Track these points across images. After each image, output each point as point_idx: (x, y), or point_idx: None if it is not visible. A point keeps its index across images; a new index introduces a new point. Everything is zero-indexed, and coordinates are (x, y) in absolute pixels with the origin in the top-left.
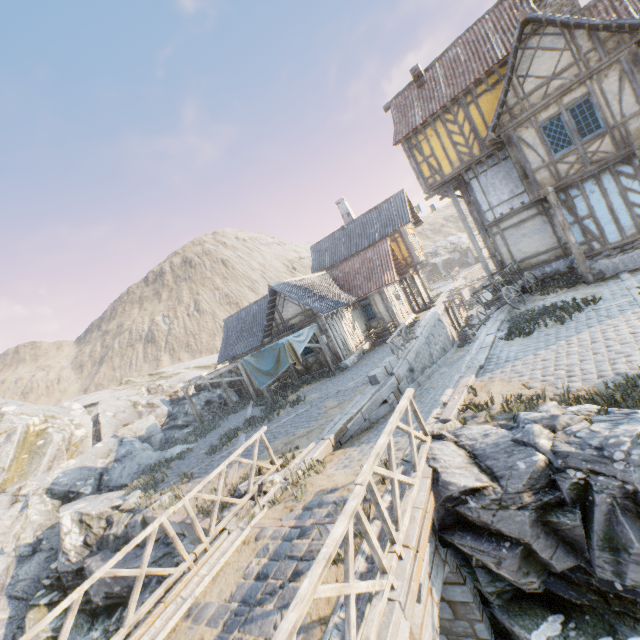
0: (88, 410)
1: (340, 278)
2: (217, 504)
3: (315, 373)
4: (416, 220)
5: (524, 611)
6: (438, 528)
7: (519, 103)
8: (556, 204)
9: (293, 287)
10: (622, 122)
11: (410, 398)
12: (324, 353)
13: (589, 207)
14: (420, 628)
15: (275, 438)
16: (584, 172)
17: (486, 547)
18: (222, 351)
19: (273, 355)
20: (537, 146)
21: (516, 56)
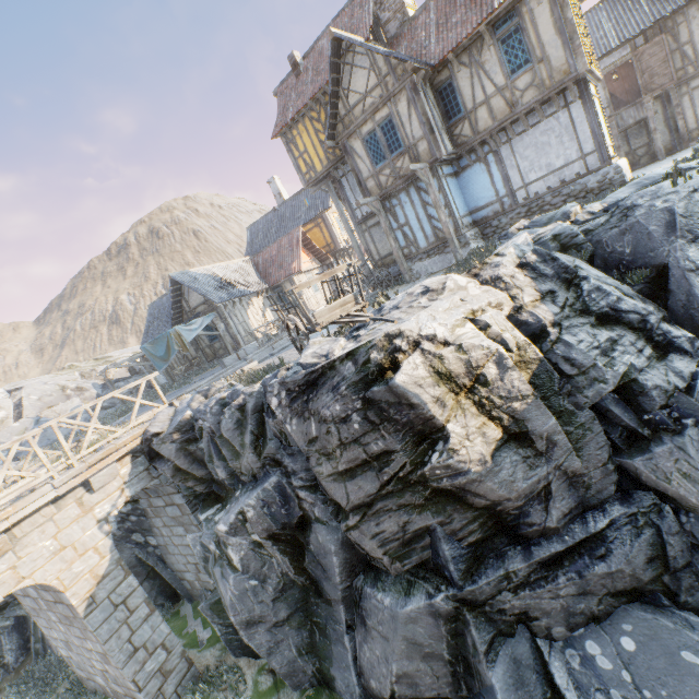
0: (13, 394)
1: (260, 265)
2: (31, 453)
3: (221, 358)
4: None
5: (209, 505)
6: (150, 459)
7: (347, 115)
8: (378, 212)
9: (198, 276)
10: (414, 144)
11: (151, 379)
12: (223, 340)
13: (405, 216)
14: (96, 504)
15: (140, 413)
16: (396, 185)
17: (162, 466)
18: (144, 337)
19: (165, 343)
20: (364, 157)
21: (339, 69)
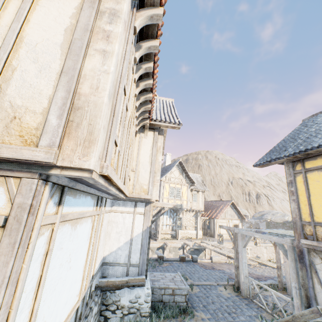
0: None
1: None
2: None
3: None
4: (192, 181)
5: None
6: None
7: None
8: None
9: None
10: None
11: None
12: None
13: None
14: None
15: None
16: None
17: None
18: None
19: None
20: None
21: None
